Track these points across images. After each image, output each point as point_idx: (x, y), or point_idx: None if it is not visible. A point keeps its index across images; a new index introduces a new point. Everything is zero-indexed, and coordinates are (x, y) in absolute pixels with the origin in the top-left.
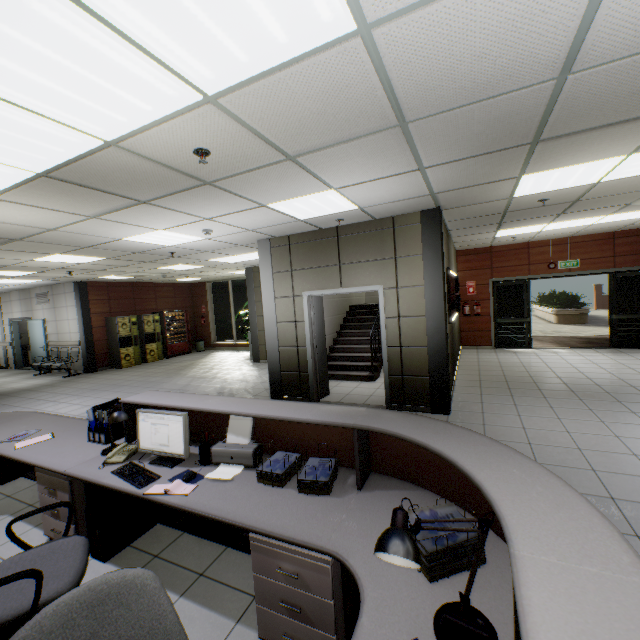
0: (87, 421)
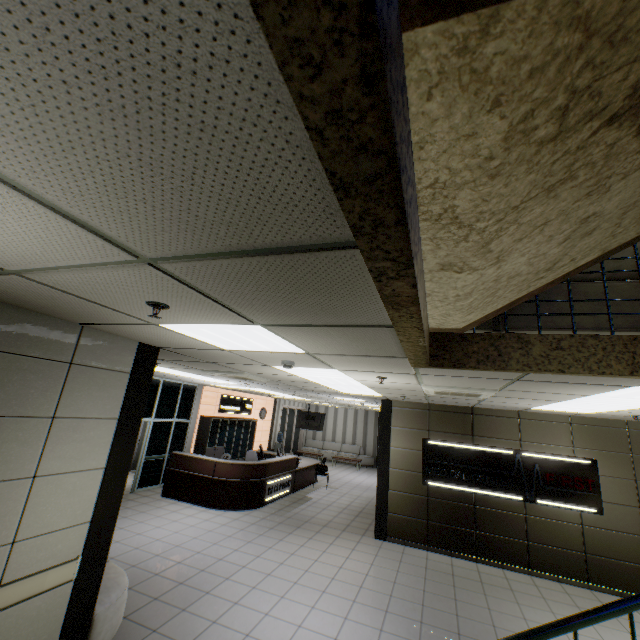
0: (308, 465)
